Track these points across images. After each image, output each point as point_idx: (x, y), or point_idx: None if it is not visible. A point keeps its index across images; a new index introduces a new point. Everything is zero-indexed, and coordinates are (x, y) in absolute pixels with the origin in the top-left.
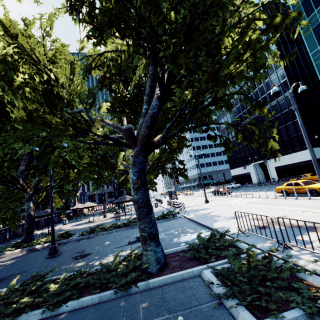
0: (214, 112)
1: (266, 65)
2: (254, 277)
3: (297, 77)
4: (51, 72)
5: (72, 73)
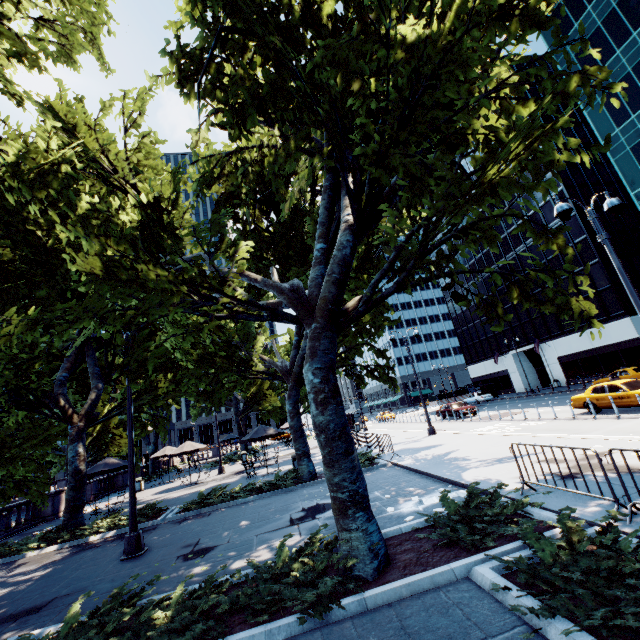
0: (462, 251)
1: (554, 164)
2: (590, 573)
3: (583, 184)
4: (134, 190)
5: (174, 189)
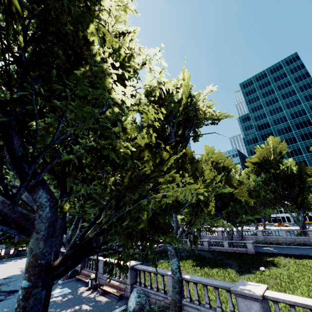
0: None
1: None
2: None
3: None
4: None
5: None
